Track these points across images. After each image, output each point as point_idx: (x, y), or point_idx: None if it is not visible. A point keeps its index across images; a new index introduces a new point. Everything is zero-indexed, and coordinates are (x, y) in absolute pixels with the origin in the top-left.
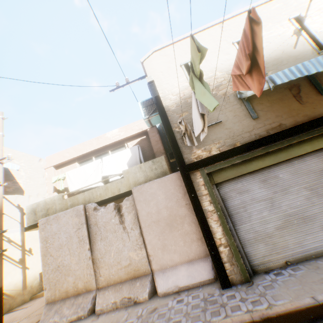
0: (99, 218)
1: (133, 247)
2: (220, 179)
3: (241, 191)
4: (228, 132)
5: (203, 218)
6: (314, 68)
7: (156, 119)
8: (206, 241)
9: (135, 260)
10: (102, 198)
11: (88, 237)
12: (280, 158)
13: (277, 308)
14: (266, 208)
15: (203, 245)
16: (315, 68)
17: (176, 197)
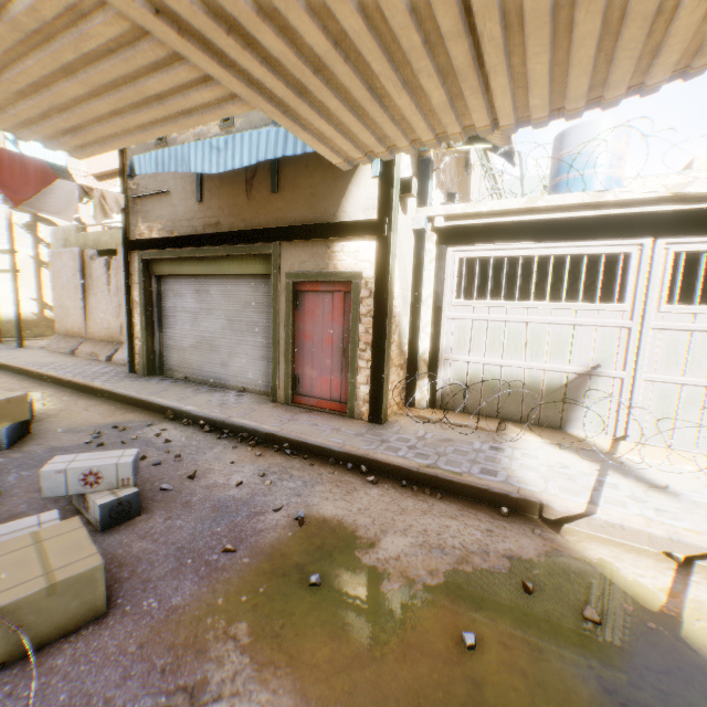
0: (94, 270)
1: (114, 313)
2: (159, 271)
3: (178, 294)
4: (172, 211)
5: (130, 307)
6: (169, 165)
7: None
8: (128, 330)
9: (113, 326)
10: (108, 247)
11: (82, 287)
12: (211, 270)
13: (99, 385)
14: (190, 322)
15: None
16: (169, 165)
17: None
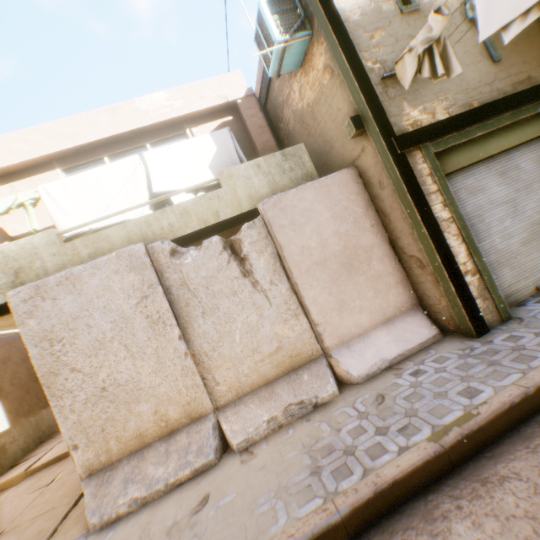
0: (189, 270)
1: (282, 315)
2: (448, 168)
3: (474, 189)
4: (458, 82)
5: (437, 232)
6: None
7: (296, 54)
8: (446, 269)
9: (288, 340)
10: (176, 234)
11: (172, 314)
12: (525, 135)
13: None
14: (507, 215)
15: (406, 291)
16: None
17: (353, 214)
